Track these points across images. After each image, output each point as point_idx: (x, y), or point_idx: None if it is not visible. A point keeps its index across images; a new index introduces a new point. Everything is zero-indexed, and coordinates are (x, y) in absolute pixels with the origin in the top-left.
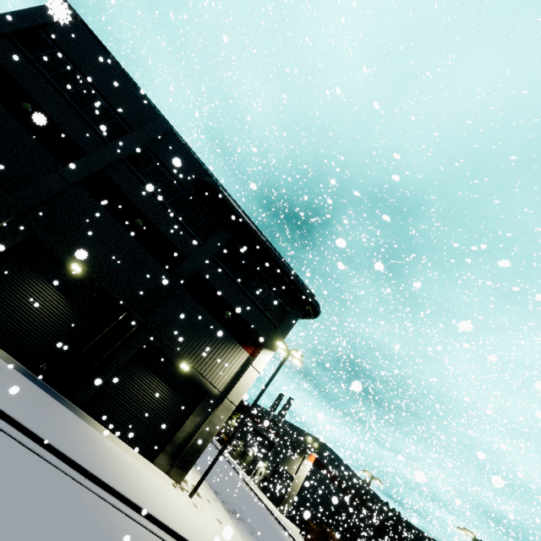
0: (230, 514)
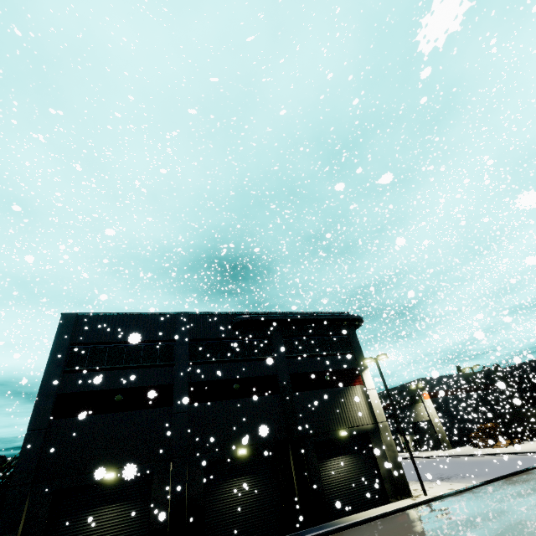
0: (442, 482)
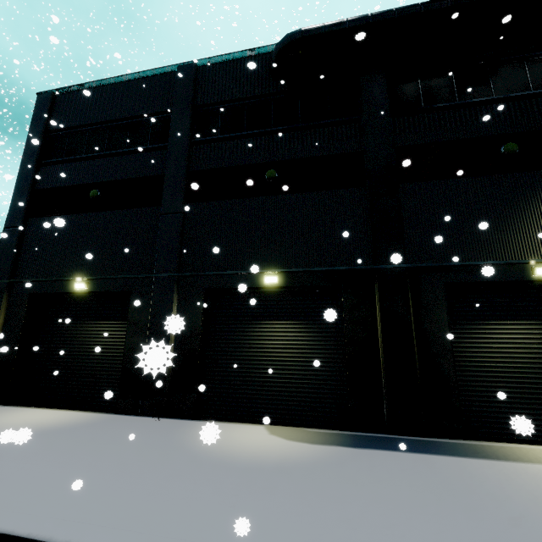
0: None
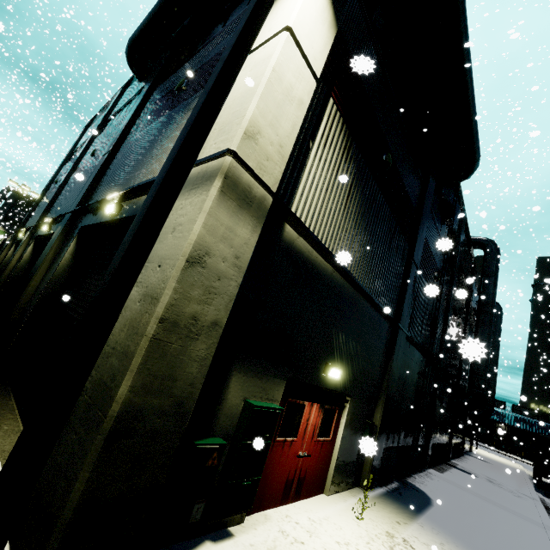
0: None
